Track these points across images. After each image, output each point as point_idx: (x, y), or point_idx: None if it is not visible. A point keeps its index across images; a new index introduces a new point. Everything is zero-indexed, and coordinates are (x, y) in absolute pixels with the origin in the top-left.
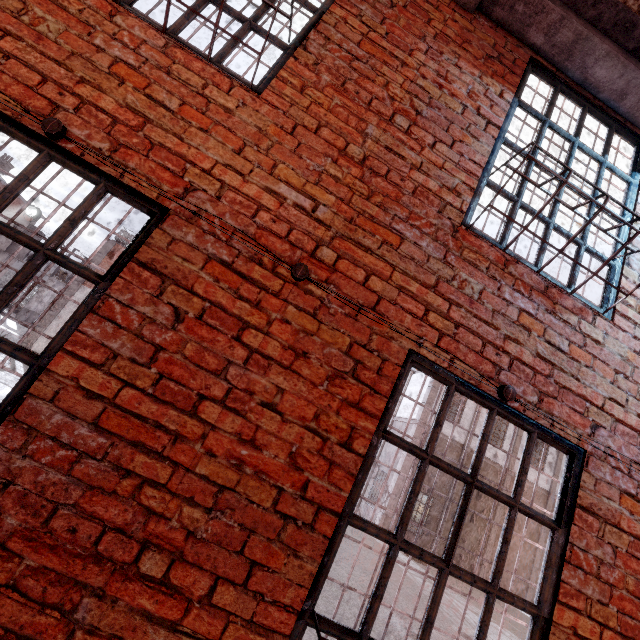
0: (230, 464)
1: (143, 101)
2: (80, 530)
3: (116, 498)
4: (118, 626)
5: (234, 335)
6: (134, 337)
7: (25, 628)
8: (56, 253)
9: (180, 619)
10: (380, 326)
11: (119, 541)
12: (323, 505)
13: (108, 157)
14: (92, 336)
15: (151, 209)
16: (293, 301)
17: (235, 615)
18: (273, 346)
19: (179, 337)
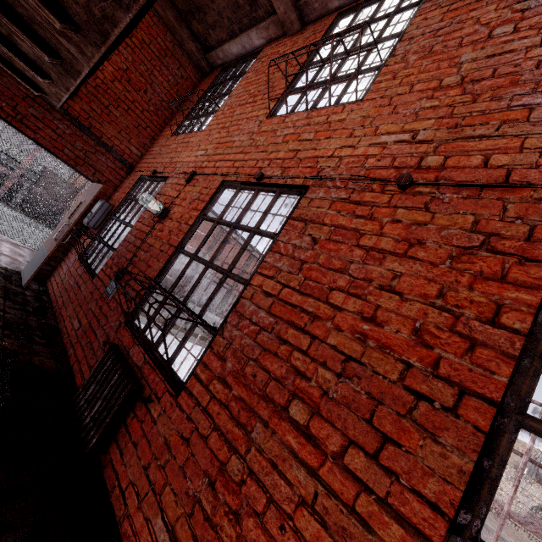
0: (355, 338)
1: (296, 144)
2: (258, 376)
3: (277, 358)
4: (275, 454)
5: (353, 243)
6: (290, 259)
7: (229, 434)
8: (258, 229)
9: (317, 468)
10: (517, 194)
11: (278, 388)
12: (467, 389)
13: (280, 177)
14: (269, 263)
15: (300, 191)
16: (402, 205)
17: (367, 487)
18: (386, 243)
19: (315, 253)
